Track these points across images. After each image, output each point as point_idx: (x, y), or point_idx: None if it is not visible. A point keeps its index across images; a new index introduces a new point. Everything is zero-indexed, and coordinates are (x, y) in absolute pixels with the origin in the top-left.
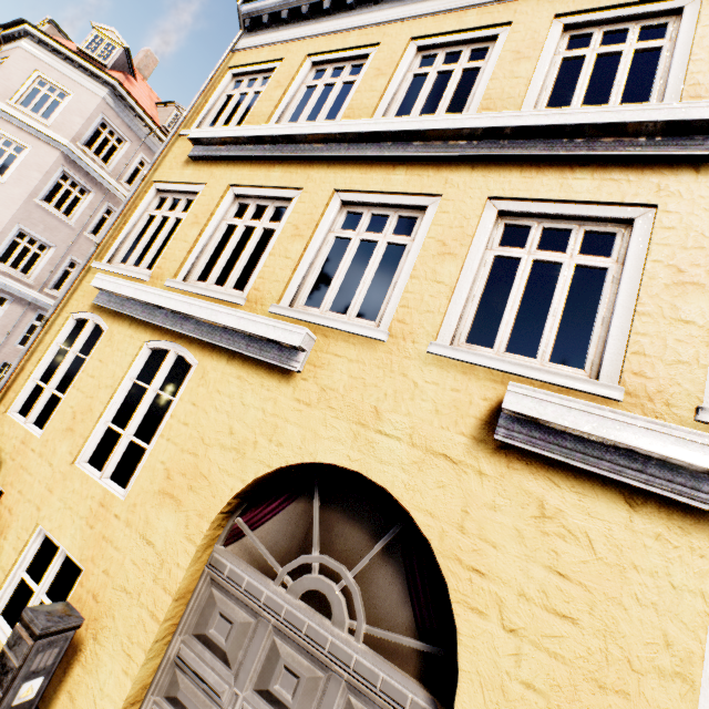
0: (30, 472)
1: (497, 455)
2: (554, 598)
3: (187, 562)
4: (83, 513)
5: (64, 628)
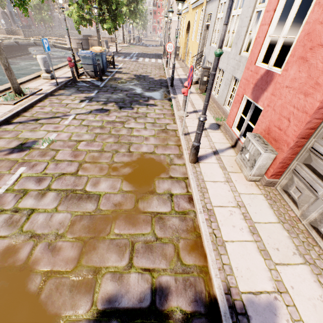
0: (181, 41)
1: (192, 11)
2: (192, 23)
3: (185, 39)
4: (182, 41)
5: (178, 47)
